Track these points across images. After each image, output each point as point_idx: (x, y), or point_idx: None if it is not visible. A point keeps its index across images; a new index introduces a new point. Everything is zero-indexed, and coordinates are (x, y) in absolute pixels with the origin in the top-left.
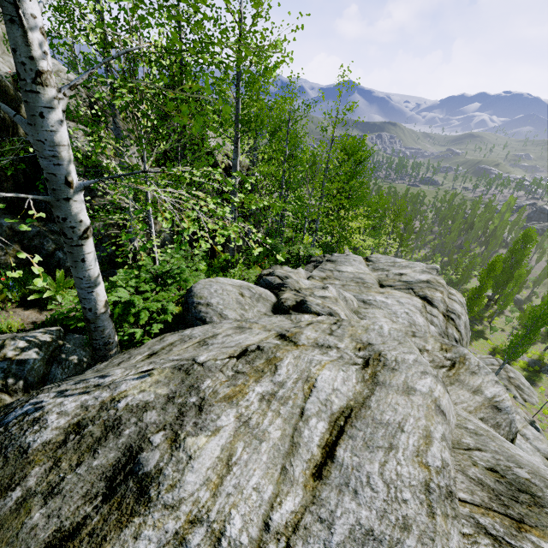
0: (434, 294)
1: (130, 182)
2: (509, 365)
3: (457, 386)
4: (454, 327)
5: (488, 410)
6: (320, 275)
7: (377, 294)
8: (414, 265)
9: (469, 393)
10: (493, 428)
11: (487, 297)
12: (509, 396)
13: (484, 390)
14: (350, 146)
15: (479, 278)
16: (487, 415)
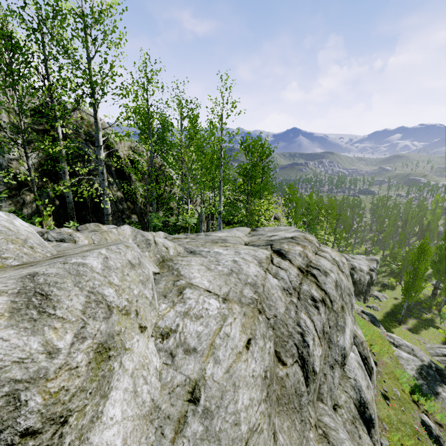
0: (293, 247)
1: None
2: None
3: None
4: (314, 284)
5: None
6: (178, 236)
7: (218, 247)
8: (291, 228)
9: None
10: None
11: (433, 286)
12: None
13: None
14: (246, 140)
15: (412, 262)
16: None
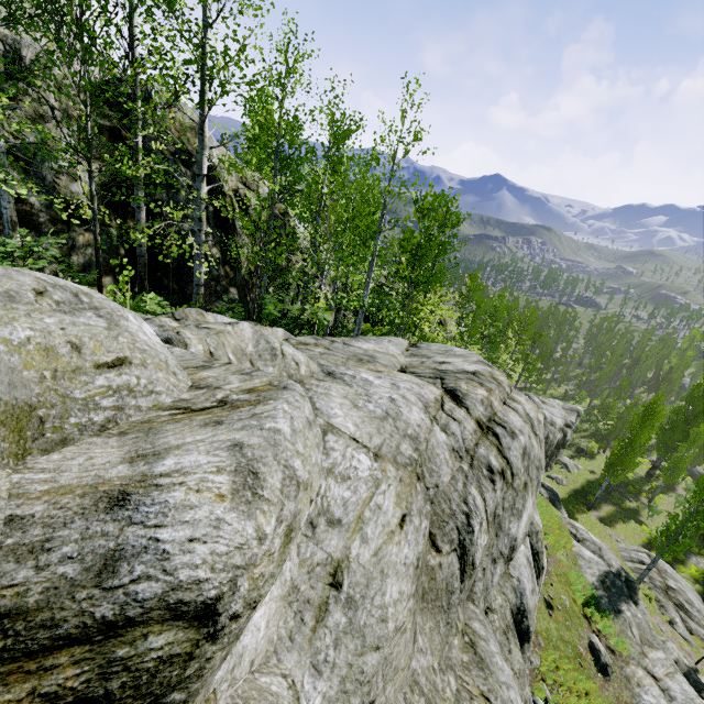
0: (474, 389)
1: (4, 144)
2: (673, 569)
3: (124, 440)
4: (494, 447)
5: (81, 500)
6: (305, 340)
7: (366, 371)
8: (472, 355)
9: (121, 457)
10: (2, 555)
11: (652, 463)
12: (663, 619)
13: (168, 457)
14: (425, 196)
15: (630, 426)
16: (50, 513)
